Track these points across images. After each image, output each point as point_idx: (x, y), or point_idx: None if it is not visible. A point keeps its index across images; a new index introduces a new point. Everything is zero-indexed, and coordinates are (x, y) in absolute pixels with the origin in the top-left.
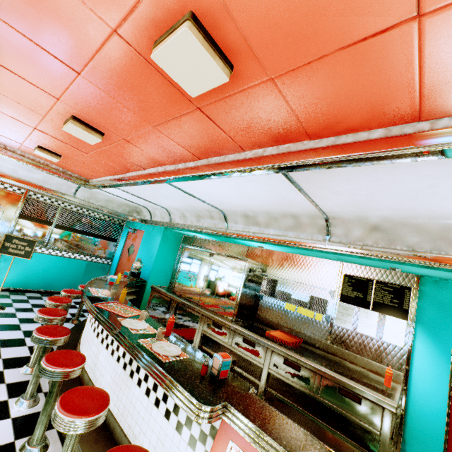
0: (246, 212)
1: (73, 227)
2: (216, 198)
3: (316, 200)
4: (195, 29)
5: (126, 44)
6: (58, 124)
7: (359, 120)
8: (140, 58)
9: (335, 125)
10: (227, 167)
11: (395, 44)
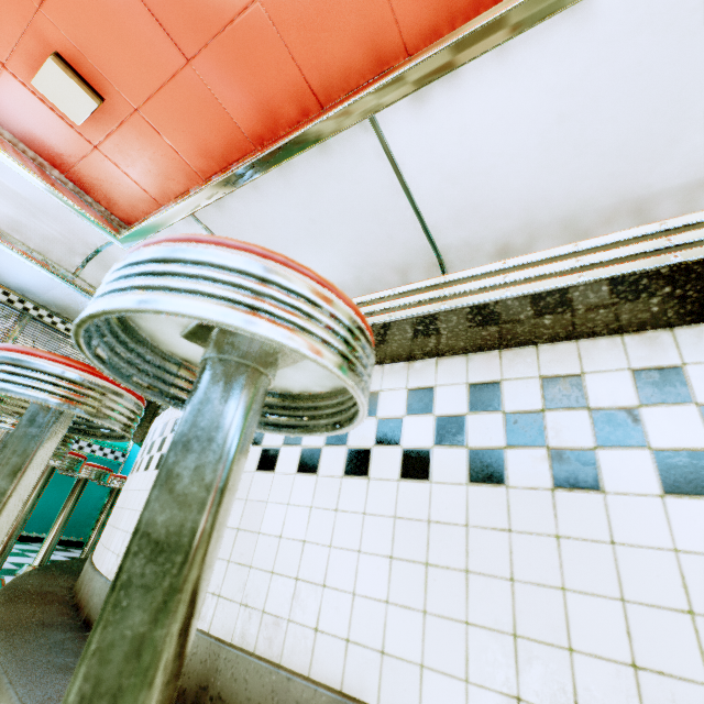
0: (508, 242)
1: None
2: (469, 184)
3: None
4: None
5: None
6: None
7: None
8: None
9: None
10: None
11: None
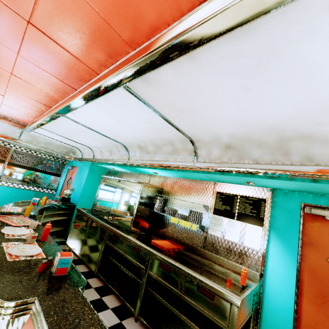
0: (139, 144)
1: (23, 165)
2: (110, 130)
3: (174, 122)
4: None
5: None
6: None
7: (152, 12)
8: None
9: (138, 24)
10: (85, 90)
11: None
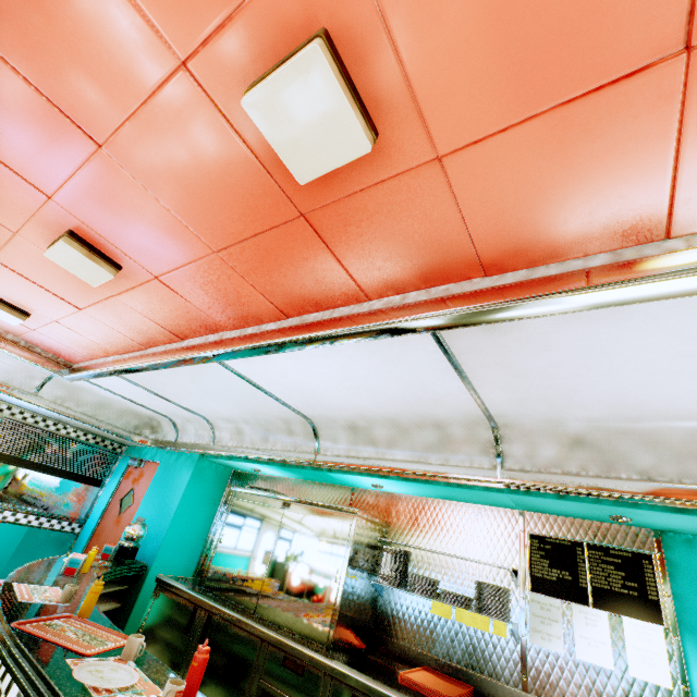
0: (354, 421)
1: (18, 456)
2: (305, 393)
3: (482, 390)
4: (328, 53)
5: (199, 88)
6: (39, 249)
7: (570, 237)
8: (217, 117)
9: (529, 247)
10: (338, 325)
11: (645, 98)
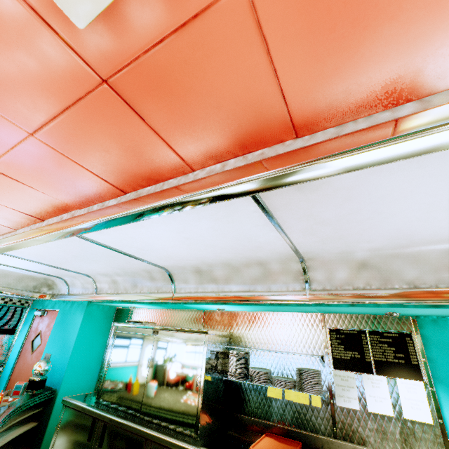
0: (198, 267)
1: None
2: (156, 251)
3: (293, 237)
4: None
5: None
6: None
7: (382, 86)
8: None
9: (340, 101)
10: (167, 196)
11: None
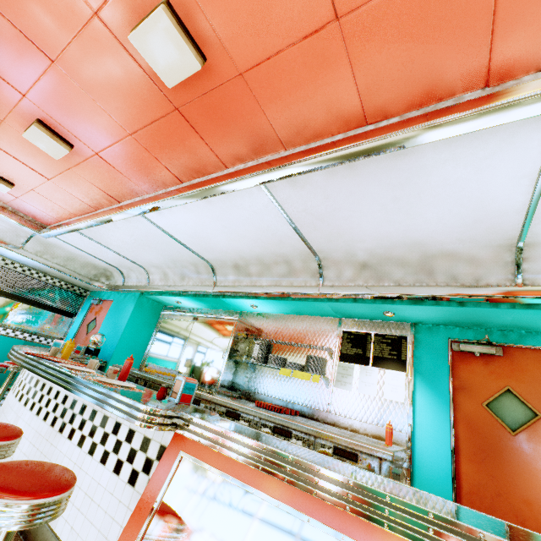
0: (237, 262)
1: (13, 293)
2: (202, 240)
3: (304, 231)
4: (169, 13)
5: (106, 28)
6: (18, 133)
7: (321, 124)
8: (119, 46)
9: (303, 130)
10: (208, 183)
11: (328, 43)
